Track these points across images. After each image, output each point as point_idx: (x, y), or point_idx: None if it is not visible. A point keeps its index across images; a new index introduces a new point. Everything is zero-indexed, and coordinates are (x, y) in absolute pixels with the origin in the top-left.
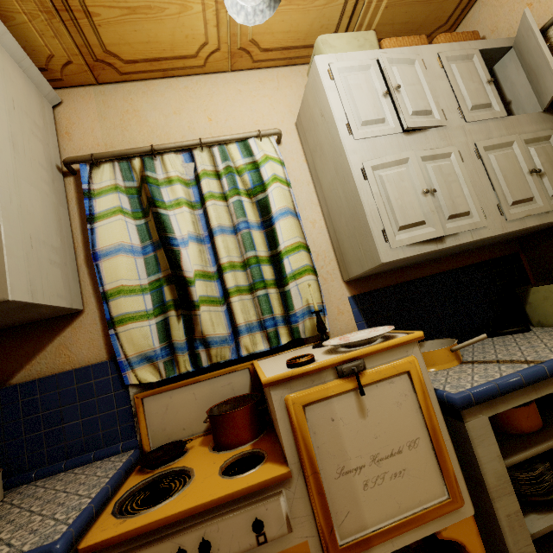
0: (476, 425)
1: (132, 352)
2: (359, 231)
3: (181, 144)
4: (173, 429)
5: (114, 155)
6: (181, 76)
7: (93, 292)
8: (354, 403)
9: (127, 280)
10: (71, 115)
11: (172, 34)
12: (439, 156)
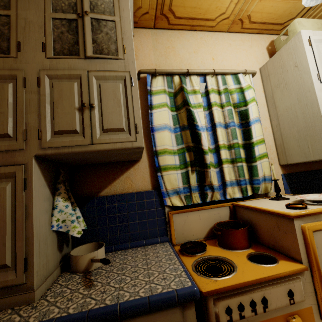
0: None
1: (169, 187)
2: (312, 137)
3: (203, 71)
4: (187, 234)
5: (166, 72)
6: (198, 30)
7: (145, 150)
8: None
9: (168, 146)
10: (138, 44)
11: (210, 5)
12: None
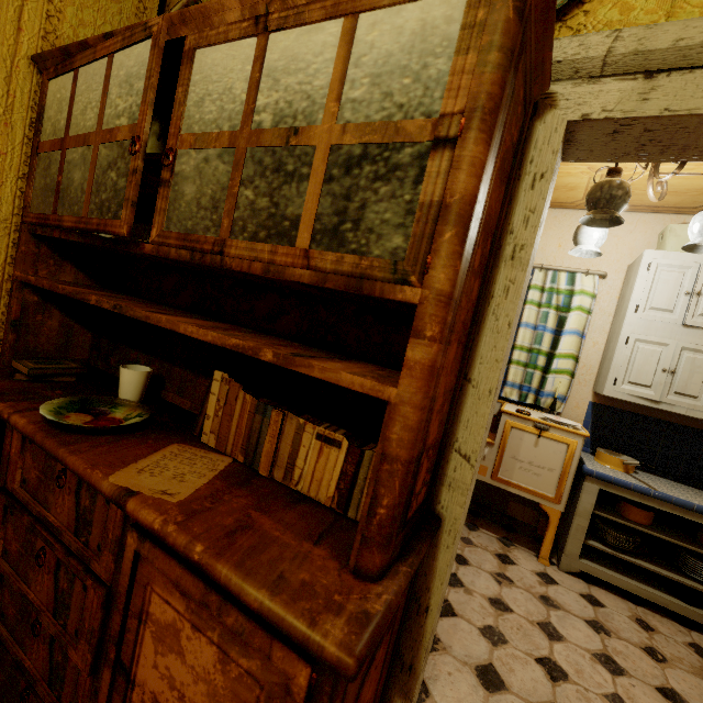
0: (590, 486)
1: None
2: (607, 370)
3: None
4: None
5: None
6: (555, 208)
7: None
8: (534, 439)
9: None
10: None
11: (558, 196)
12: (702, 351)
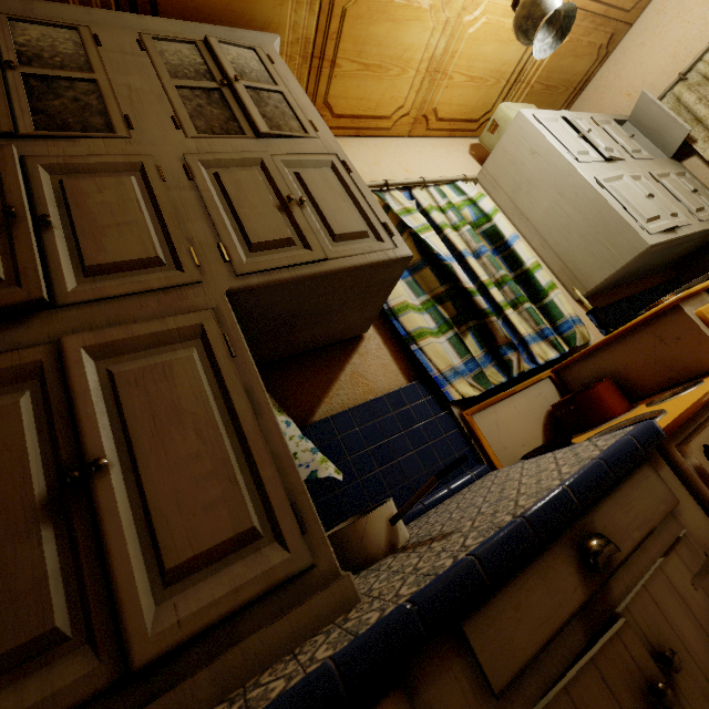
0: None
1: (443, 366)
2: (607, 232)
3: (407, 181)
4: (513, 446)
5: None
6: (368, 137)
7: None
8: None
9: (406, 297)
10: None
11: (382, 94)
12: (636, 178)
